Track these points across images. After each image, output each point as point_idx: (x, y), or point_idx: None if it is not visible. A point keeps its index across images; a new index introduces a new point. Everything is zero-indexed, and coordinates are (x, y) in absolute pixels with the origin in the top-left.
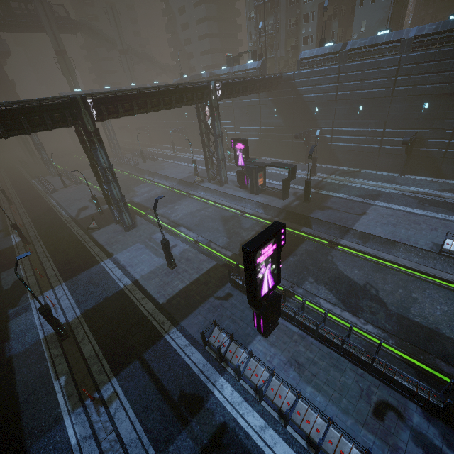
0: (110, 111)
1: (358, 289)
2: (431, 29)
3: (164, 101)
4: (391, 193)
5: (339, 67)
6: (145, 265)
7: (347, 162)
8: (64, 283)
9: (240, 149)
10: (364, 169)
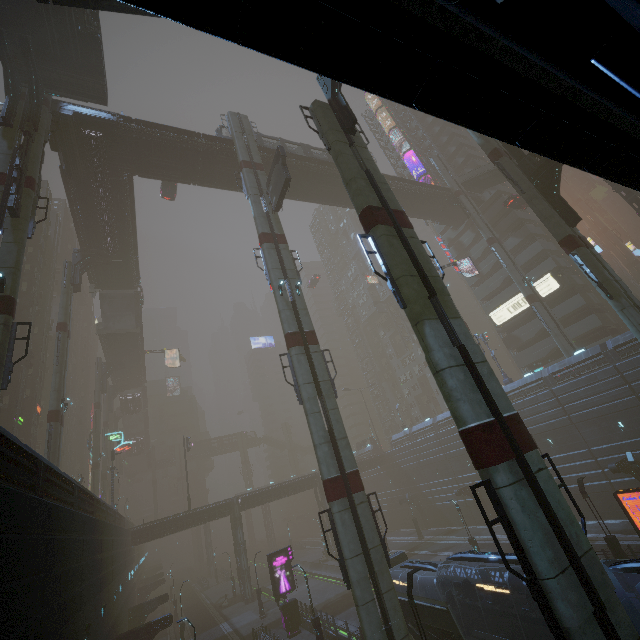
0: (250, 503)
1: None
2: (442, 417)
3: (284, 491)
4: (463, 543)
5: (411, 444)
6: (247, 620)
7: (455, 521)
8: (192, 637)
9: None
10: (470, 525)
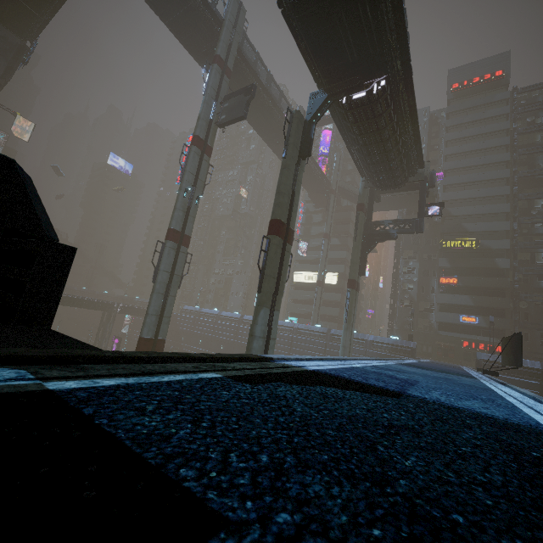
0: None
1: None
2: (226, 314)
3: (78, 303)
4: None
5: (195, 318)
6: None
7: None
8: None
9: (116, 342)
10: None
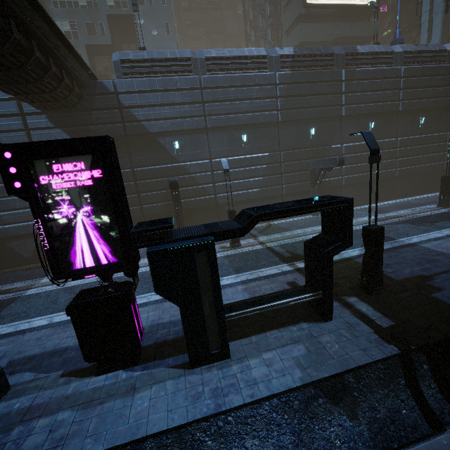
0: None
1: None
2: (291, 51)
3: None
4: None
5: (199, 79)
6: None
7: None
8: None
9: (73, 189)
10: (270, 221)
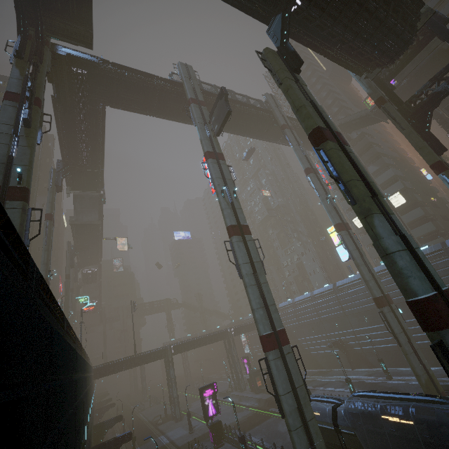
0: (179, 349)
1: (279, 435)
2: (318, 291)
3: (203, 341)
4: (334, 381)
5: (294, 310)
6: (179, 434)
7: (325, 365)
8: (139, 446)
9: (246, 362)
10: (336, 368)
